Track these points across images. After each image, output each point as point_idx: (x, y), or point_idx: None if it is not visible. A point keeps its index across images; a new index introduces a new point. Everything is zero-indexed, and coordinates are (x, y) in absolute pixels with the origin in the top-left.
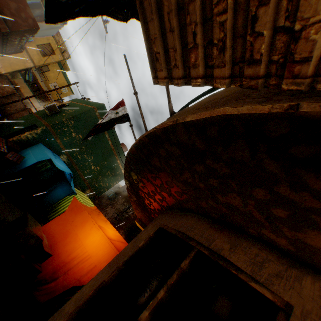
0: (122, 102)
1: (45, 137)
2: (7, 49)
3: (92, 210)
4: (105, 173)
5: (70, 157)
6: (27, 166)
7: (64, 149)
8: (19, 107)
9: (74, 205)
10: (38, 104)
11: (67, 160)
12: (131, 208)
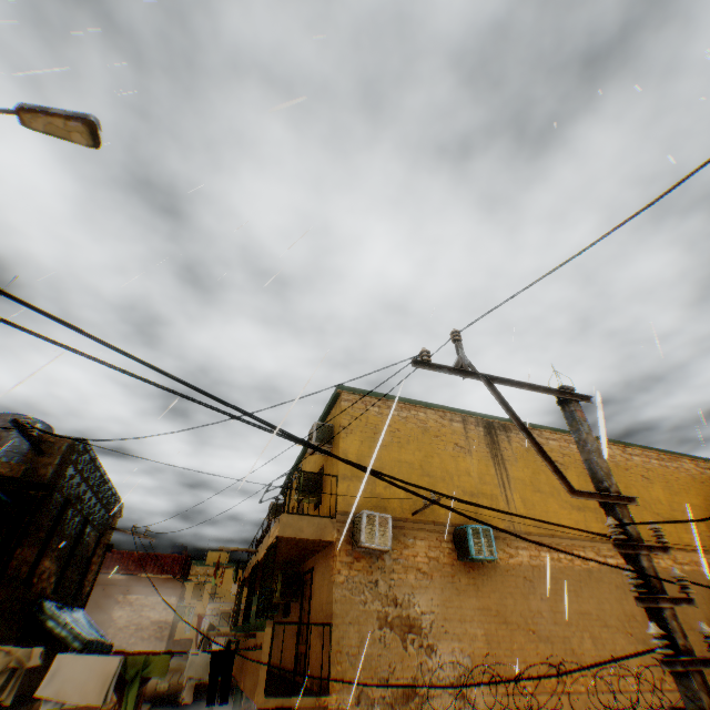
0: None
1: None
2: None
3: None
4: None
5: None
6: None
7: None
8: None
9: None
10: None
11: None
12: None
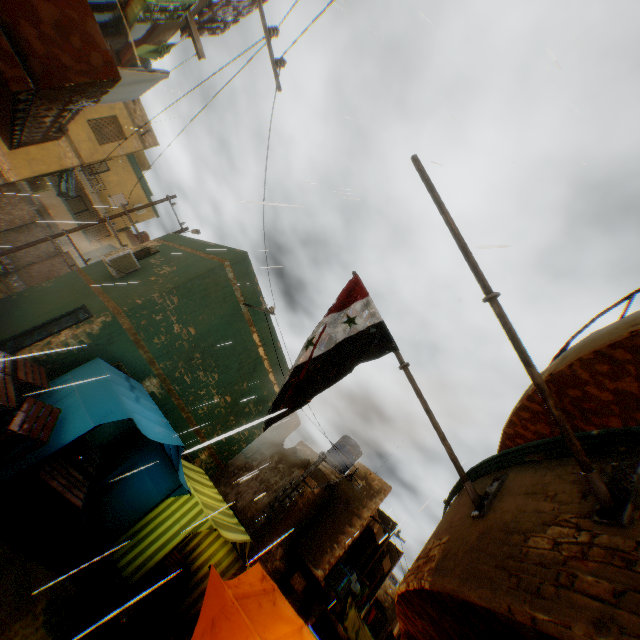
0: (357, 284)
1: (110, 341)
2: (24, 135)
3: (260, 595)
4: (242, 409)
5: (167, 382)
6: (68, 443)
7: (154, 363)
8: (45, 249)
9: (218, 606)
10: (85, 238)
11: (159, 390)
12: (301, 489)
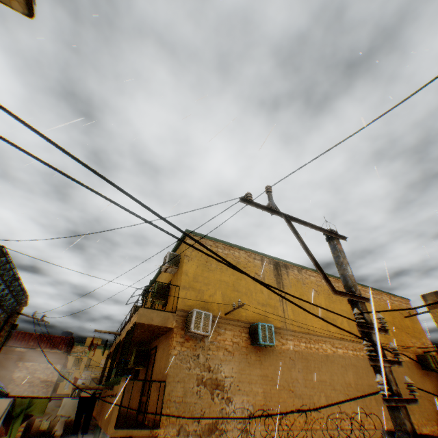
0: None
1: None
2: None
3: None
4: None
5: None
6: None
7: None
8: None
9: None
10: None
11: None
12: None
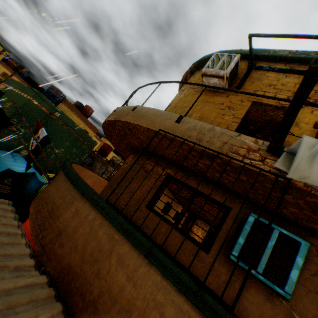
0: (39, 124)
1: None
2: None
3: None
4: (71, 152)
5: None
6: None
7: (22, 145)
8: None
9: None
10: None
11: None
12: (105, 173)
